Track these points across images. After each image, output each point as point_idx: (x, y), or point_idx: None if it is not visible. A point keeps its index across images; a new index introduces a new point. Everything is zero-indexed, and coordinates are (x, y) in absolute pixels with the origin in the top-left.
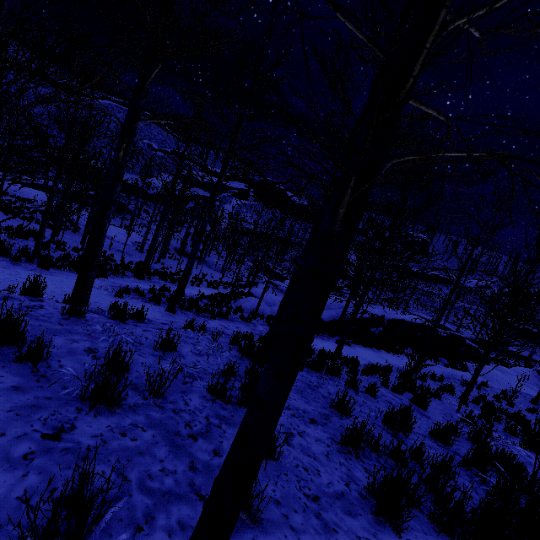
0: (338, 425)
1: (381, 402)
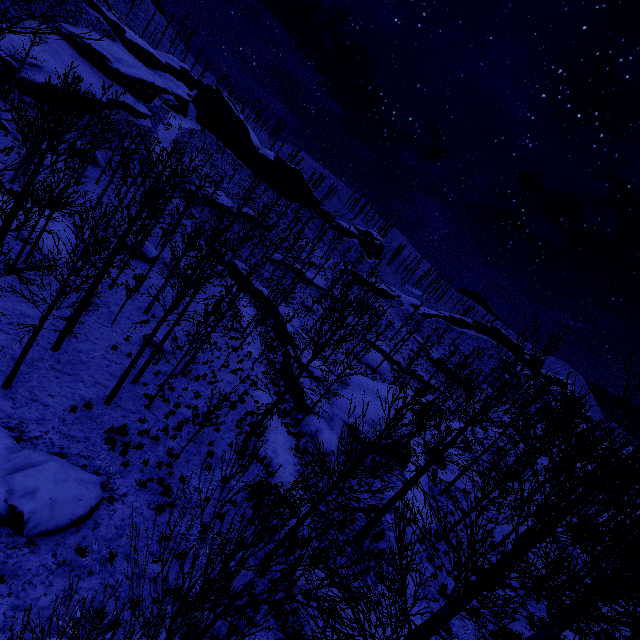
0: None
1: None
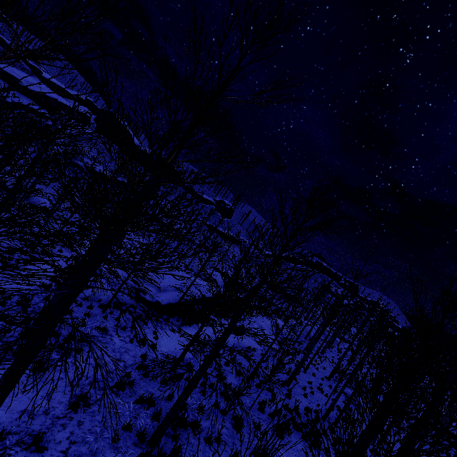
0: None
1: (222, 446)
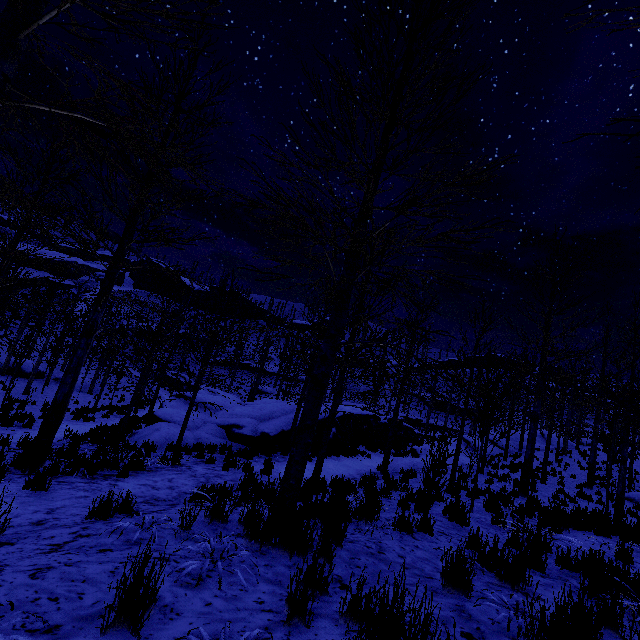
0: (488, 620)
1: (439, 536)
